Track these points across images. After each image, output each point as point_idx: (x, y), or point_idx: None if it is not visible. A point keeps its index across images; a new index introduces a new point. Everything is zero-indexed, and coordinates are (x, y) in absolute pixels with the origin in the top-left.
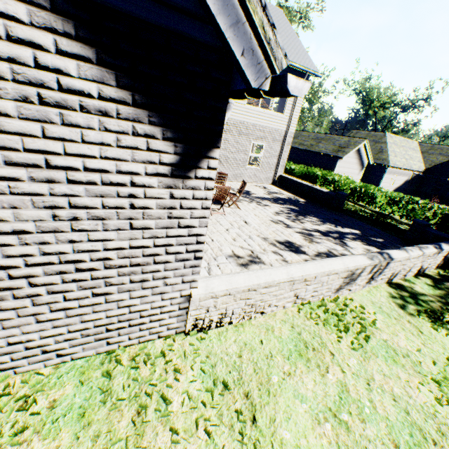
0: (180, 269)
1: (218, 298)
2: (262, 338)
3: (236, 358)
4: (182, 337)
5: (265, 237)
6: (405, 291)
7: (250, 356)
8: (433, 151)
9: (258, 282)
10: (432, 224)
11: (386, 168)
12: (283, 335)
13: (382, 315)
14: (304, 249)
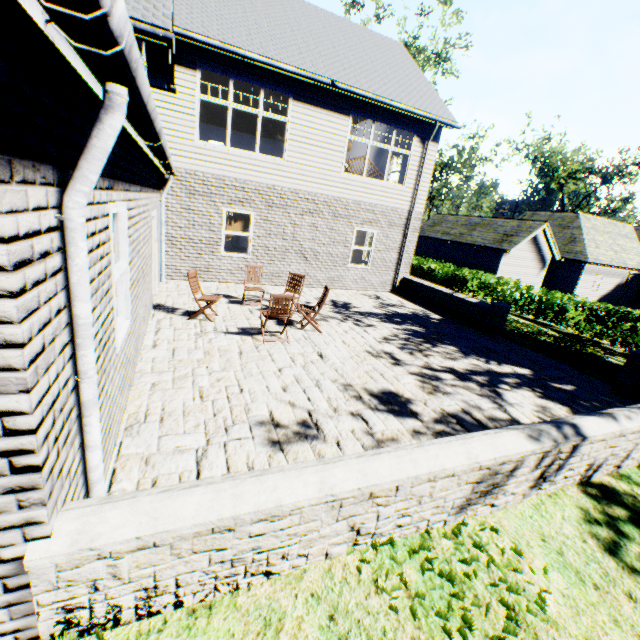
0: None
1: (122, 556)
2: None
3: None
4: None
5: (347, 383)
6: (621, 505)
7: None
8: None
9: (235, 511)
10: None
11: (582, 266)
12: None
13: (565, 575)
14: (415, 407)
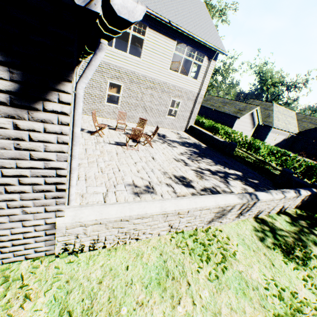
0: (41, 199)
1: (88, 226)
2: (129, 264)
3: (95, 284)
4: (51, 259)
5: (165, 171)
6: (267, 226)
7: (111, 282)
8: (305, 120)
9: (130, 214)
10: (298, 172)
11: (270, 129)
12: (150, 262)
13: (243, 247)
14: (193, 184)
